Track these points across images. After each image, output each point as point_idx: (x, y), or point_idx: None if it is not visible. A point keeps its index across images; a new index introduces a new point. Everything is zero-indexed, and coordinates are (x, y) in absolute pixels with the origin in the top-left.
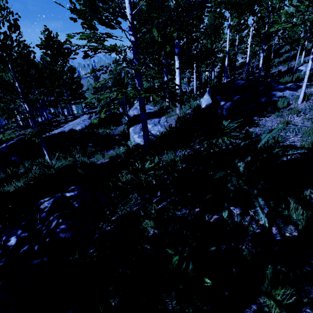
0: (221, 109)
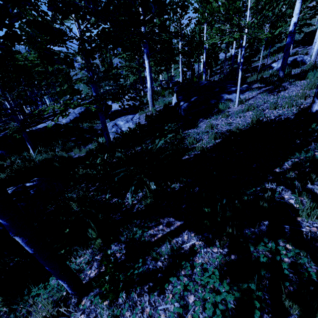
0: (180, 109)
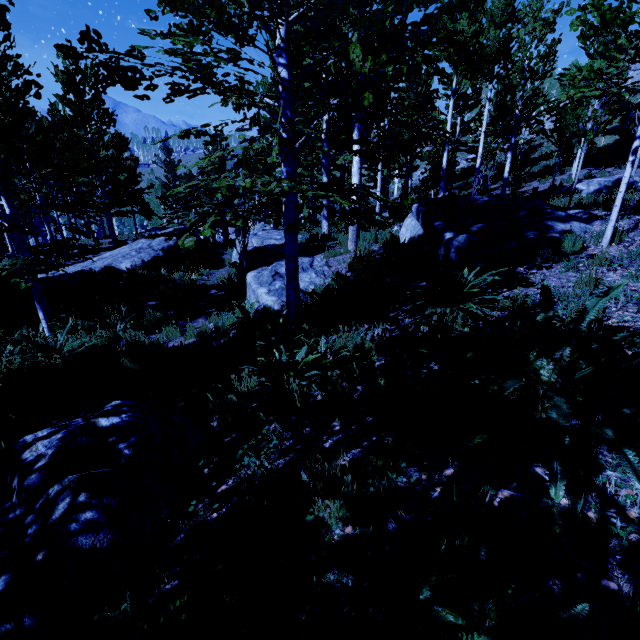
0: (446, 248)
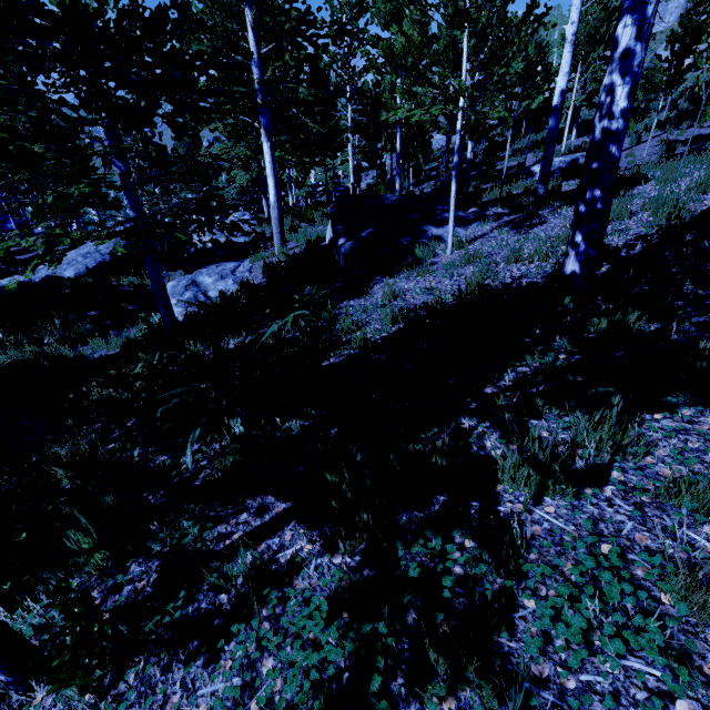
0: (338, 254)
